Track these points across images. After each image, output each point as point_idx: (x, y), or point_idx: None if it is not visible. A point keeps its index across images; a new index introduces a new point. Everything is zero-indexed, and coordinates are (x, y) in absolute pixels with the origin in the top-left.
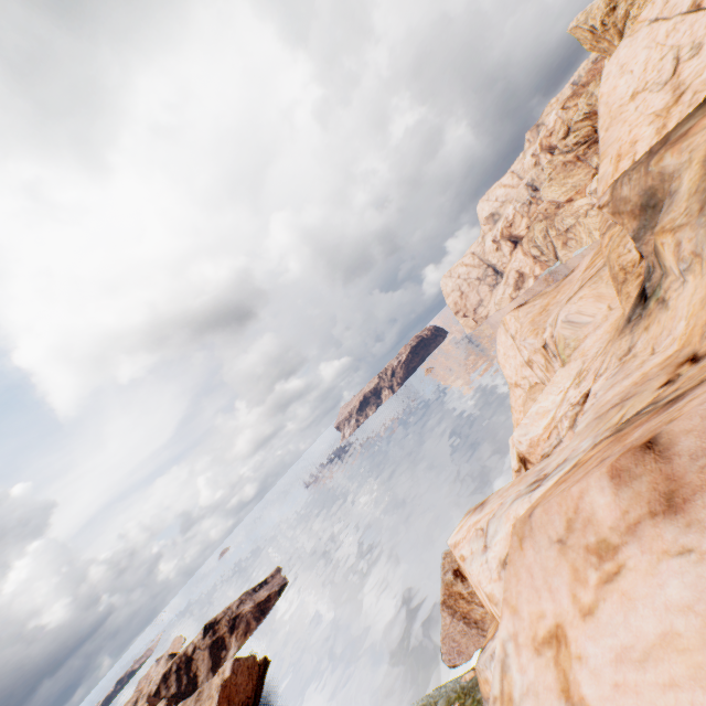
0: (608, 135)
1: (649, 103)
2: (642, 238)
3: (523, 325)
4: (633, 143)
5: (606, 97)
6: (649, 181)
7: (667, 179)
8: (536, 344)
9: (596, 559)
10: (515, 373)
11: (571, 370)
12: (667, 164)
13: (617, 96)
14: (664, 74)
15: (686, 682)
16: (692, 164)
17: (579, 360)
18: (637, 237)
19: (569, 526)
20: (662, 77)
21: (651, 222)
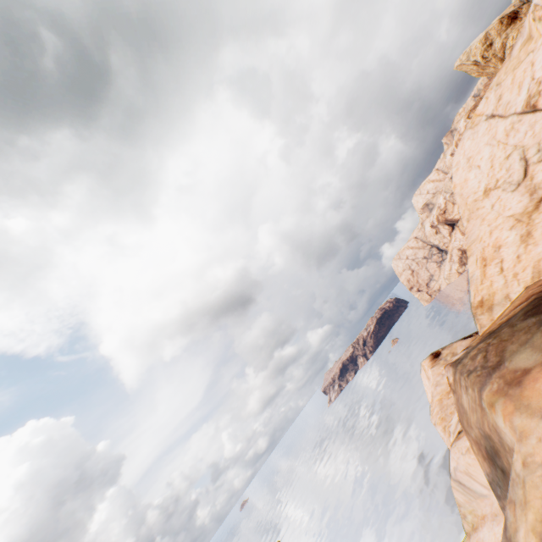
0: (469, 227)
1: (505, 202)
2: (502, 500)
3: (433, 400)
4: (497, 248)
5: (459, 188)
6: (485, 425)
7: (508, 451)
8: (446, 442)
9: None
10: None
11: None
12: (502, 429)
13: (469, 189)
14: (514, 173)
15: None
16: (527, 514)
17: None
18: (494, 489)
19: None
20: (513, 177)
21: (506, 490)
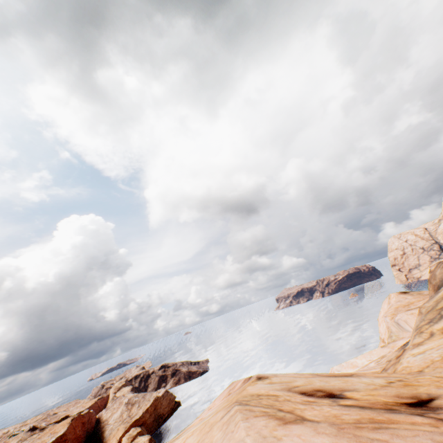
0: None
1: None
2: None
3: (391, 307)
4: None
5: None
6: None
7: None
8: (389, 324)
9: (227, 396)
10: (384, 333)
11: (382, 352)
12: None
13: None
14: None
15: (206, 413)
16: None
17: (389, 349)
18: None
19: (233, 387)
20: None
21: None
